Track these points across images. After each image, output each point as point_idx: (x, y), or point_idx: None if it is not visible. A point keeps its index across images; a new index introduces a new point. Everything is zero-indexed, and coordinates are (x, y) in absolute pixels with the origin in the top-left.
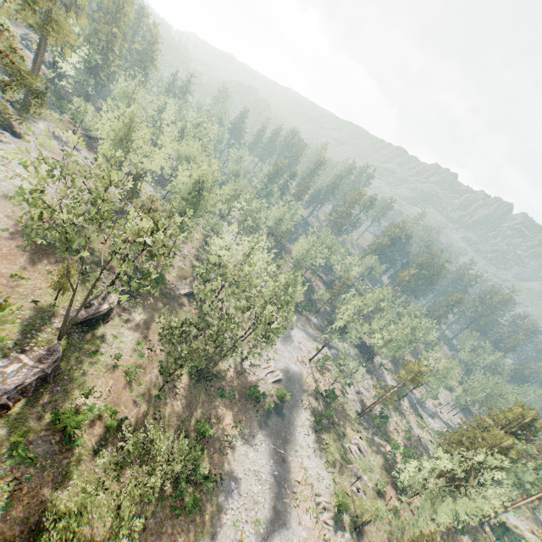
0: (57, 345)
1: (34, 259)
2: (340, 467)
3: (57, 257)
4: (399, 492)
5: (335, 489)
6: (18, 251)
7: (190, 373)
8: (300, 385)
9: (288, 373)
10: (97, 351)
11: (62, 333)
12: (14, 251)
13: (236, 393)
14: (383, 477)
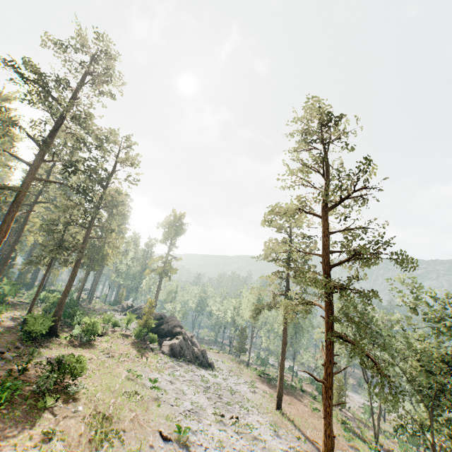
0: (381, 446)
1: (296, 398)
2: None
3: (296, 394)
4: None
5: None
6: (288, 397)
7: None
8: None
9: None
10: (390, 447)
11: (378, 432)
12: (287, 397)
13: None
14: None
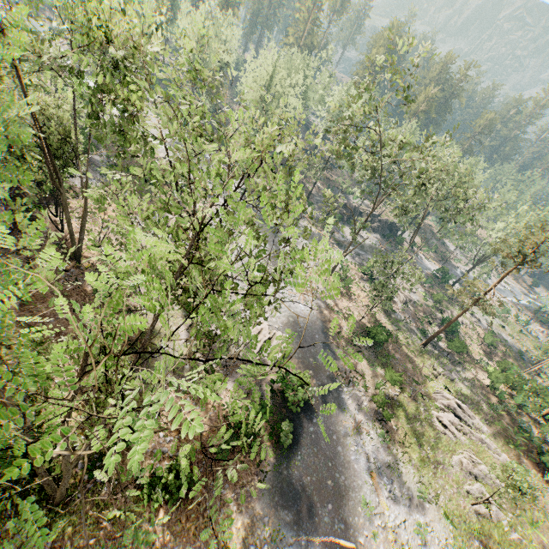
0: None
1: None
2: (440, 472)
3: None
4: (541, 466)
5: (455, 534)
6: None
7: (12, 506)
8: (324, 340)
9: (297, 325)
10: None
11: None
12: None
13: (196, 451)
14: (508, 450)
